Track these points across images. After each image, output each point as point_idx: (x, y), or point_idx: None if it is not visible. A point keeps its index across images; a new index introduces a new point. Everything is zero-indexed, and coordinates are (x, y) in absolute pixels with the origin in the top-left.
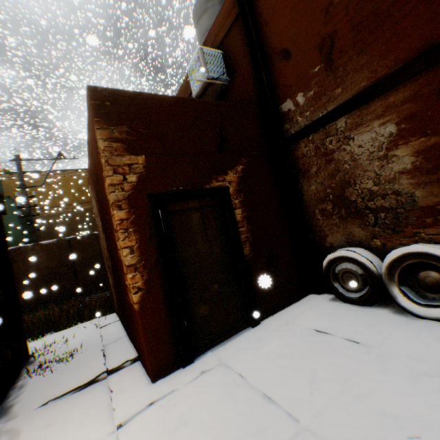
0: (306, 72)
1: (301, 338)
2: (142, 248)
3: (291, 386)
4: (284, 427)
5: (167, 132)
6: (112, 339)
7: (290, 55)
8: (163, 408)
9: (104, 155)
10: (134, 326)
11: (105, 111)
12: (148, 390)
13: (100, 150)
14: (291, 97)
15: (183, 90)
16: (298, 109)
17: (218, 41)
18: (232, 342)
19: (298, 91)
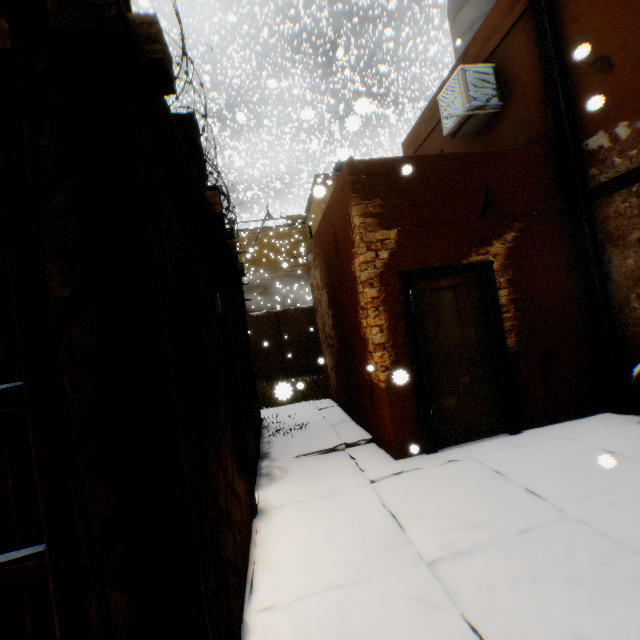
0: (637, 91)
1: (580, 454)
2: (391, 328)
3: (560, 489)
4: (548, 513)
5: (421, 199)
6: (337, 421)
7: (610, 65)
8: (413, 478)
9: (359, 232)
10: (373, 406)
11: (361, 185)
12: (393, 464)
13: (355, 227)
14: (604, 128)
15: (424, 119)
16: (615, 146)
17: (489, 50)
18: (483, 444)
19: (617, 120)
